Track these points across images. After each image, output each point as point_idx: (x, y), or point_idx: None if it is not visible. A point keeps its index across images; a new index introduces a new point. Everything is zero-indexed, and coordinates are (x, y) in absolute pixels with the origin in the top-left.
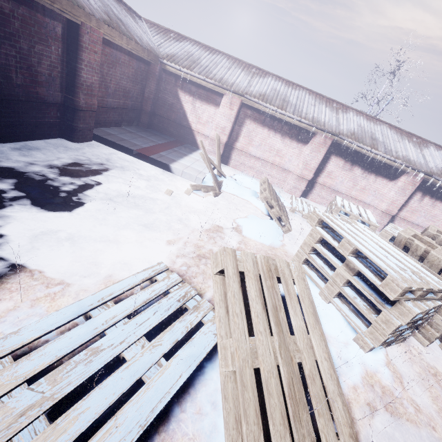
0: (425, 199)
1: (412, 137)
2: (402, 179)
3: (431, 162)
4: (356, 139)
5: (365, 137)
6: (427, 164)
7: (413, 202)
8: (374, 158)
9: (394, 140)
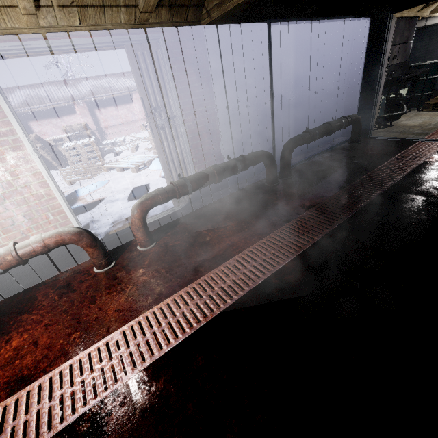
0: (102, 111)
1: (69, 81)
2: (76, 109)
3: (84, 90)
4: (27, 105)
5: (34, 101)
6: (81, 93)
7: (100, 116)
8: (52, 108)
9: (55, 91)
